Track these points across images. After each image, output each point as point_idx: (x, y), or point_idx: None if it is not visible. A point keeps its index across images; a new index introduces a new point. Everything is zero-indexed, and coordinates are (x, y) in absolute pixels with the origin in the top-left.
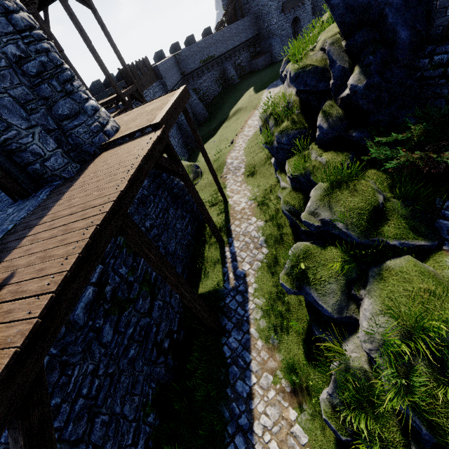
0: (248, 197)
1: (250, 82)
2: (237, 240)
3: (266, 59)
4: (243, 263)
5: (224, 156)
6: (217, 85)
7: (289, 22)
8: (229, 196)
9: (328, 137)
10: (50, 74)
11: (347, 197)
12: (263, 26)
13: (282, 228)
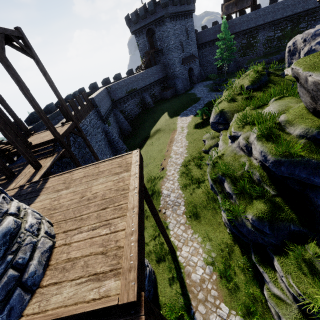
0: (202, 257)
1: (163, 108)
2: None
3: (172, 92)
4: None
5: (158, 183)
6: (138, 108)
7: (186, 70)
8: (176, 245)
9: None
10: None
11: None
12: (169, 71)
13: None
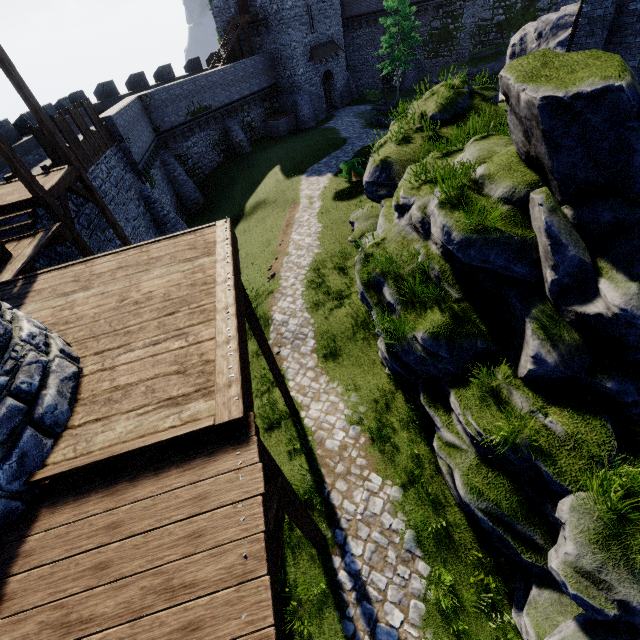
0: (343, 415)
1: (271, 156)
2: (356, 538)
3: (290, 123)
4: (386, 606)
5: (265, 303)
6: (215, 153)
7: (319, 75)
8: (300, 403)
9: (552, 377)
10: None
11: None
12: (283, 74)
13: (444, 510)
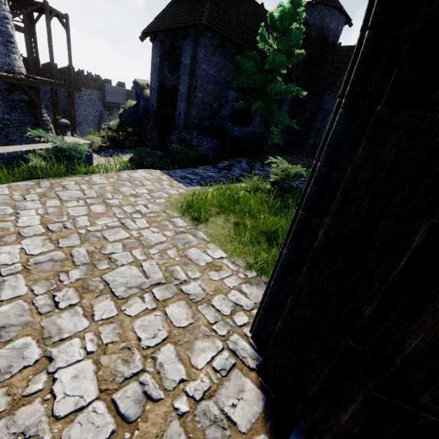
0: None
1: None
2: None
3: None
4: None
5: None
6: None
7: None
8: None
9: (110, 129)
10: (2, 35)
11: (88, 138)
12: None
13: None
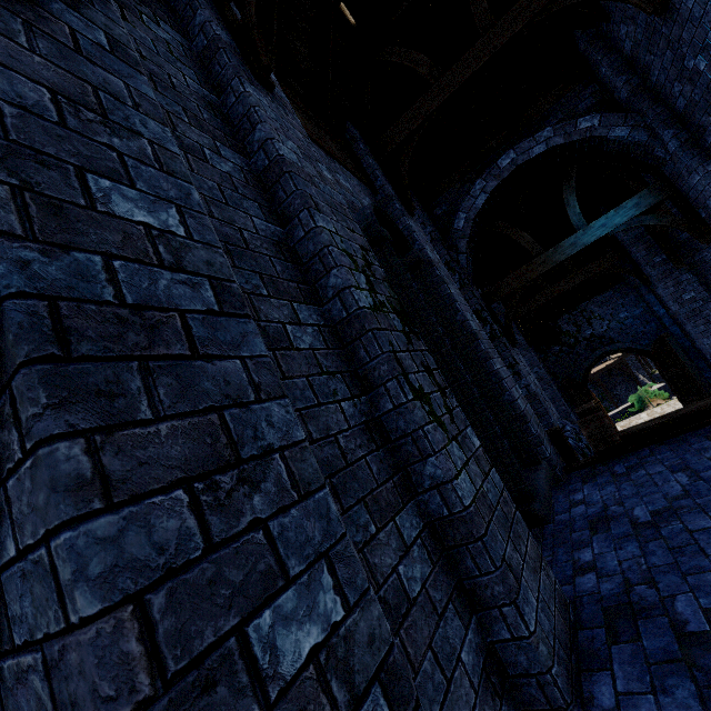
0: None
1: None
2: None
3: None
4: None
5: None
6: None
7: None
8: None
9: None
10: None
11: None
12: None
13: None
